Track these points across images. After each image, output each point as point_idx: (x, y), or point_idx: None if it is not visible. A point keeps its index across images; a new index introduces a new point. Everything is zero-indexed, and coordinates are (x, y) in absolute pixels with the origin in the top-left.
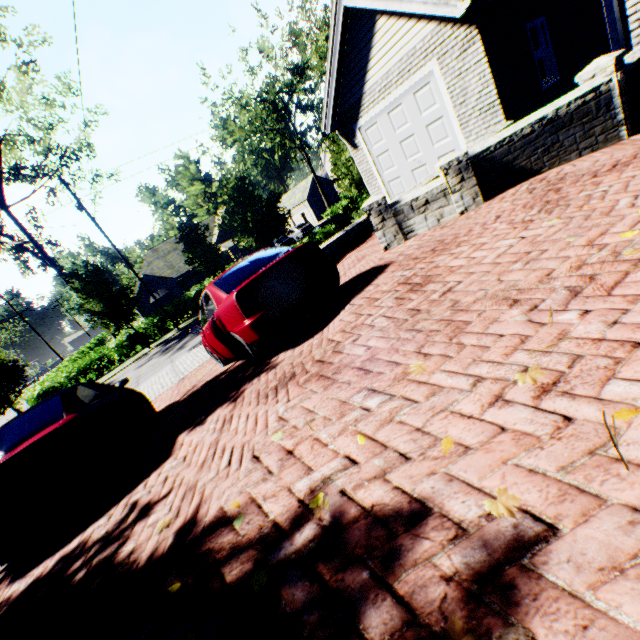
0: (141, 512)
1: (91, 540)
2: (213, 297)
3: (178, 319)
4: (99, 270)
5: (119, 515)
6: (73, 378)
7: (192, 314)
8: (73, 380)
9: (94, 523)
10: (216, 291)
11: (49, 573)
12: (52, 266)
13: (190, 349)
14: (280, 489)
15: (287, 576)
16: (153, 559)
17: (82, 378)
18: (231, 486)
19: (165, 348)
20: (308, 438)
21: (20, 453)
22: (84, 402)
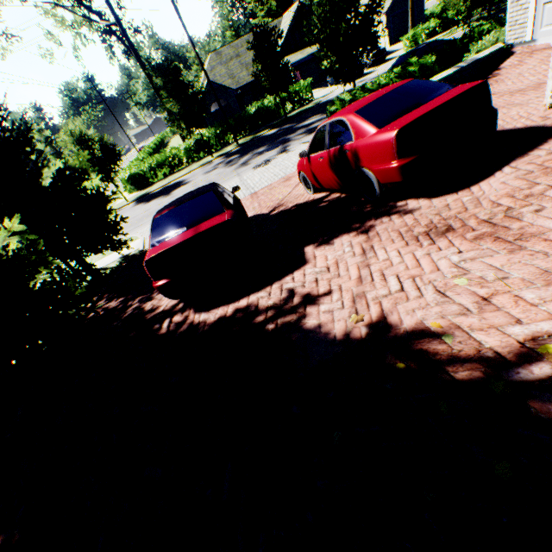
0: (305, 299)
1: (261, 305)
2: (353, 128)
3: (236, 135)
4: (177, 69)
5: (279, 295)
6: (152, 170)
7: (248, 132)
8: (152, 171)
9: (253, 294)
10: (361, 122)
11: (233, 317)
12: (135, 56)
13: (254, 167)
14: (488, 327)
15: (530, 394)
16: (352, 338)
17: (158, 171)
18: (420, 309)
19: (227, 161)
20: (506, 293)
21: (205, 232)
22: (229, 201)
